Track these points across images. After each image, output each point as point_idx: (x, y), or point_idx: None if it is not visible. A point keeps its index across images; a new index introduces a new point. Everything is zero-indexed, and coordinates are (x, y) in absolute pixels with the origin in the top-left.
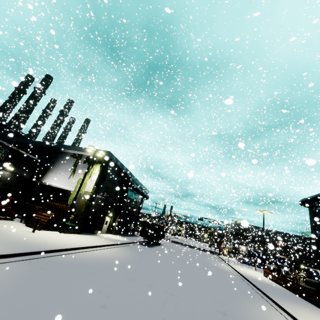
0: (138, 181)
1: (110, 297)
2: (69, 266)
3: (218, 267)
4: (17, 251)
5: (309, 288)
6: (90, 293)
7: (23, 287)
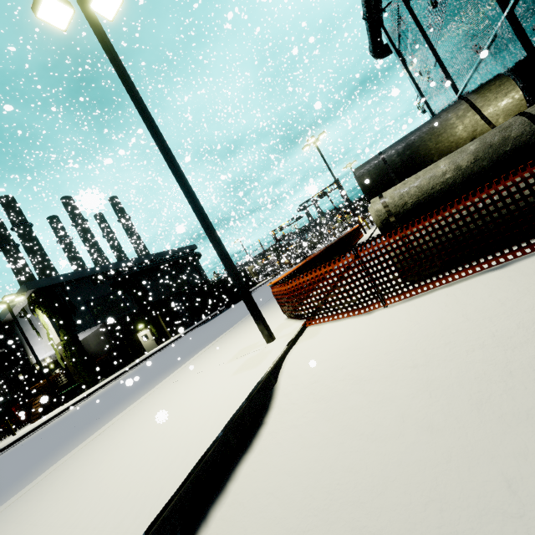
0: (149, 256)
1: None
2: None
3: None
4: None
5: None
6: None
7: None
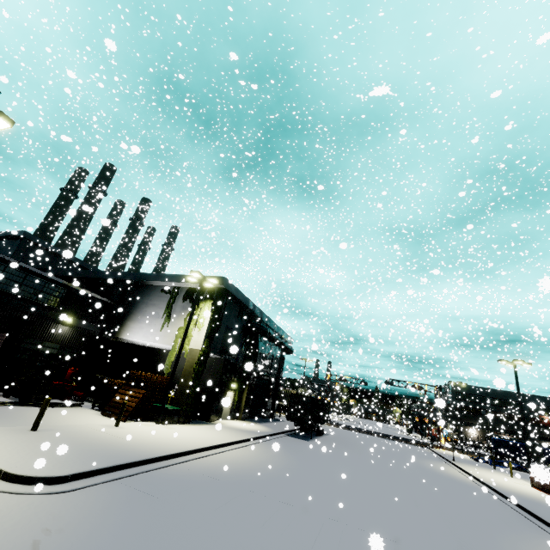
0: (274, 324)
1: (275, 548)
2: (189, 486)
3: (440, 473)
4: (102, 465)
5: None
6: (239, 541)
7: (127, 534)
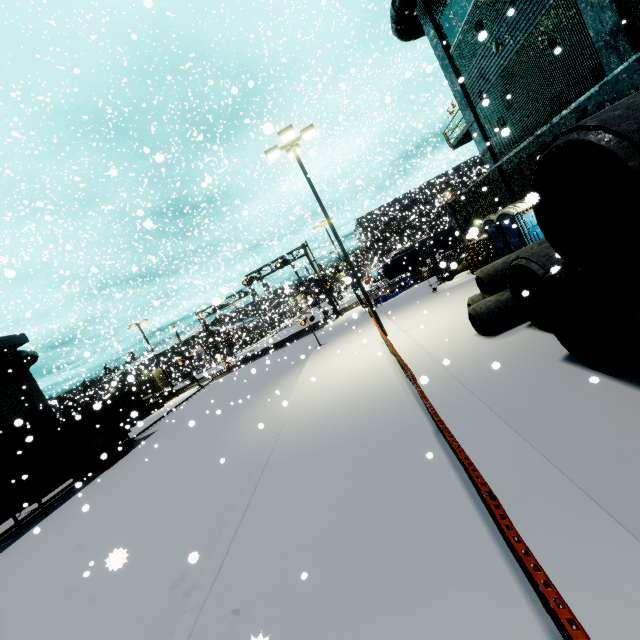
0: None
1: None
2: None
3: (231, 440)
4: None
5: (494, 304)
6: None
7: None
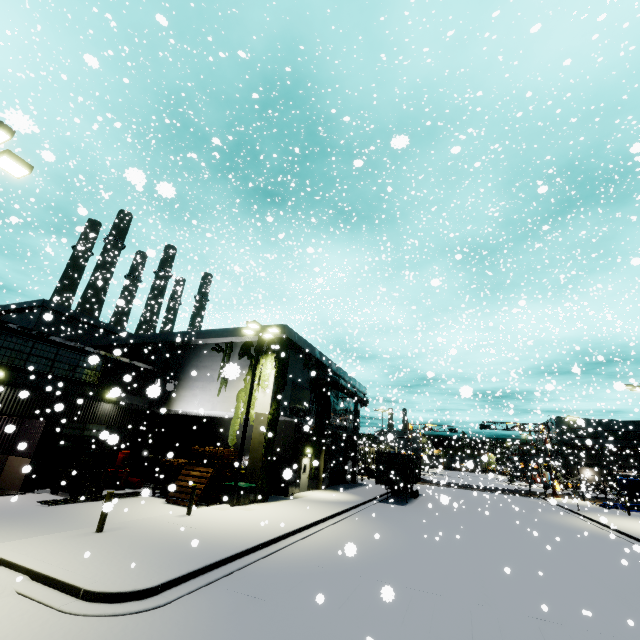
0: (344, 373)
1: None
2: (297, 581)
3: (571, 528)
4: (192, 566)
5: None
6: None
7: None
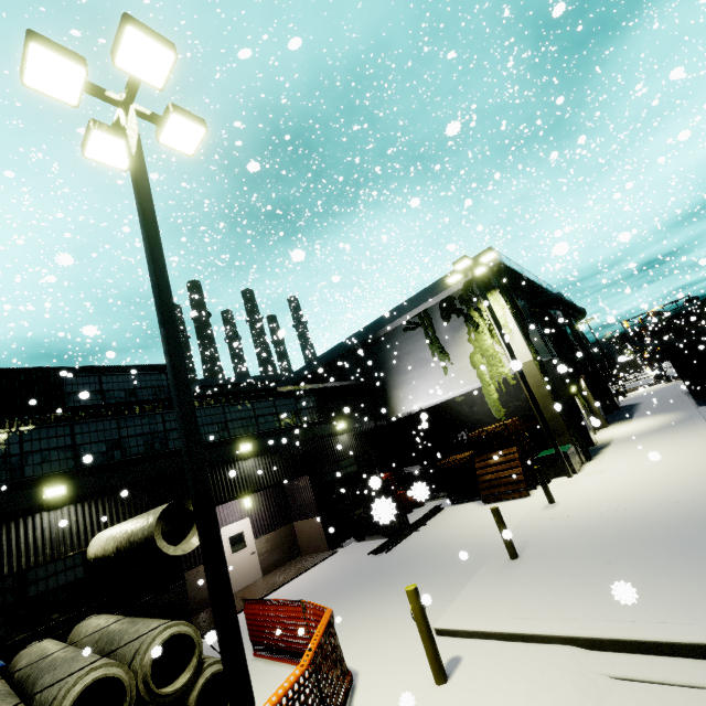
0: (551, 288)
1: None
2: None
3: None
4: None
5: None
6: None
7: None
